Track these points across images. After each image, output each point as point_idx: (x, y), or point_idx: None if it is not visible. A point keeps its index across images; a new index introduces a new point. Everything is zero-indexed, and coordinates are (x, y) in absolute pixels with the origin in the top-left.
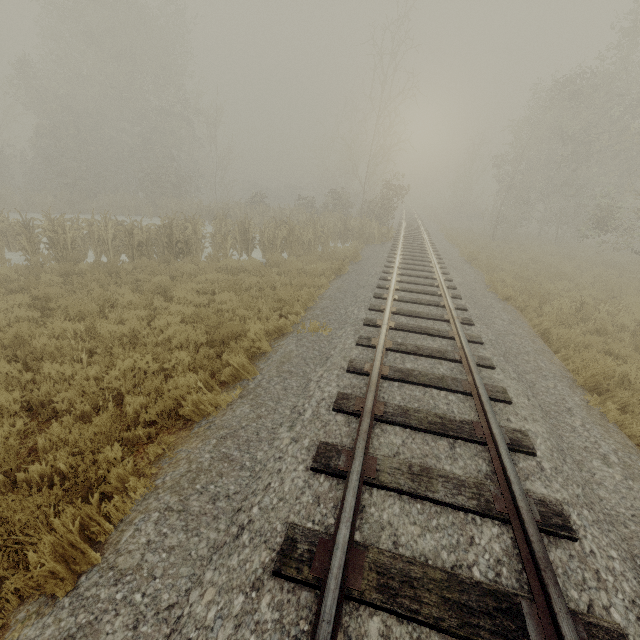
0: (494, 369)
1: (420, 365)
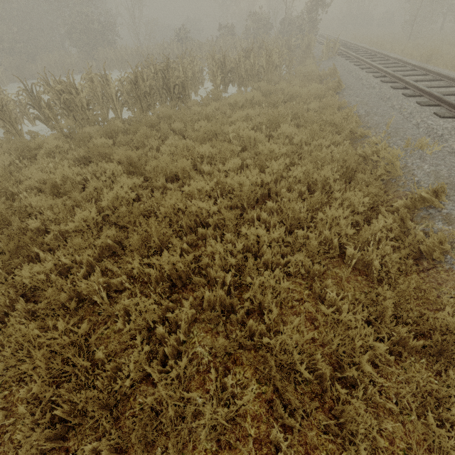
0: None
1: None
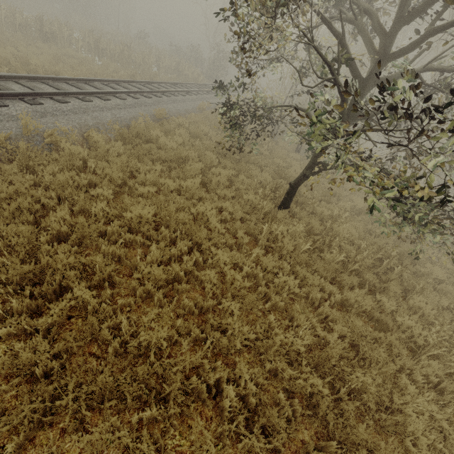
0: (121, 100)
1: (92, 89)
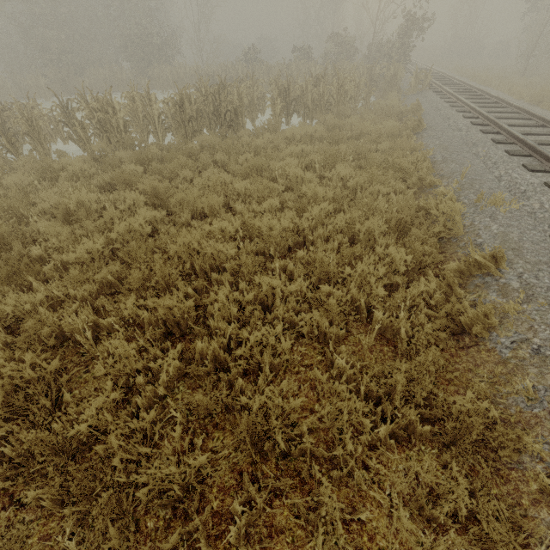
0: None
1: None
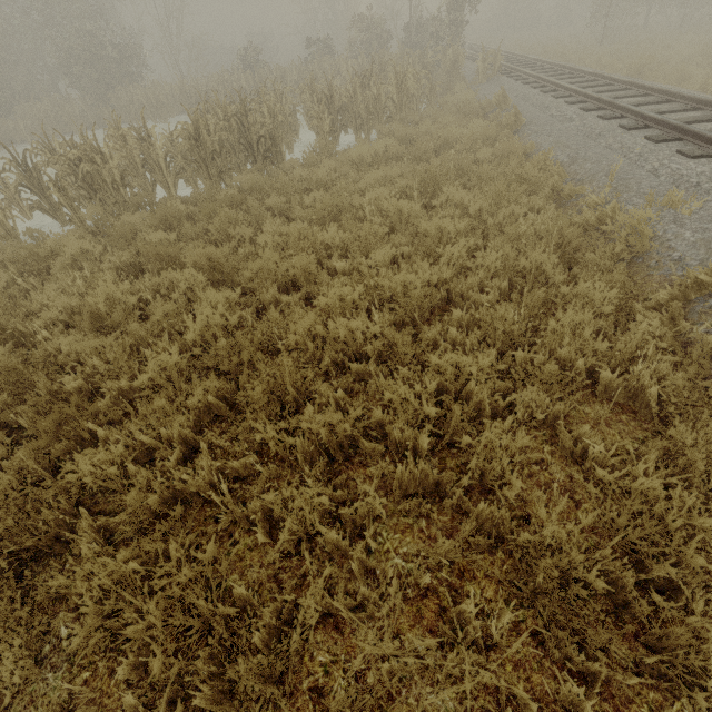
0: None
1: None
